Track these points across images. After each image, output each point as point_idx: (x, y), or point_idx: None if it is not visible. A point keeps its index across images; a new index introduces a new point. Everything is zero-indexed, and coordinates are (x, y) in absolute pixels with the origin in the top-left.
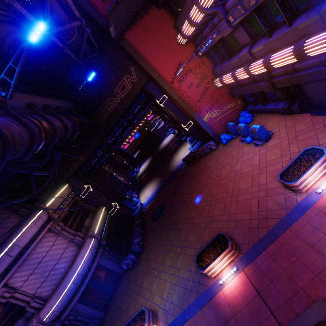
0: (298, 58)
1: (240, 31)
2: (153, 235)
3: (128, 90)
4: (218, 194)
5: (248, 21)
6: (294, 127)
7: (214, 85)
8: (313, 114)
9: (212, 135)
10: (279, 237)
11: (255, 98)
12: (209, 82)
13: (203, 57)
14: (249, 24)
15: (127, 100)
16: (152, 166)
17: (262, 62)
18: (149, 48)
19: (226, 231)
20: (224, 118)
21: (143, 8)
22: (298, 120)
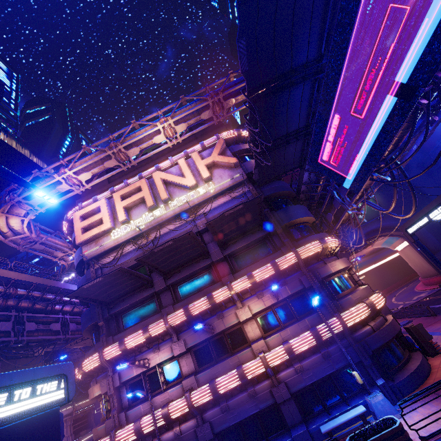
0: None
1: None
2: None
3: None
4: None
5: None
6: None
7: None
8: None
9: None
10: None
11: None
12: None
13: None
14: None
15: None
16: None
17: None
18: None
19: None
20: None
21: None
22: None
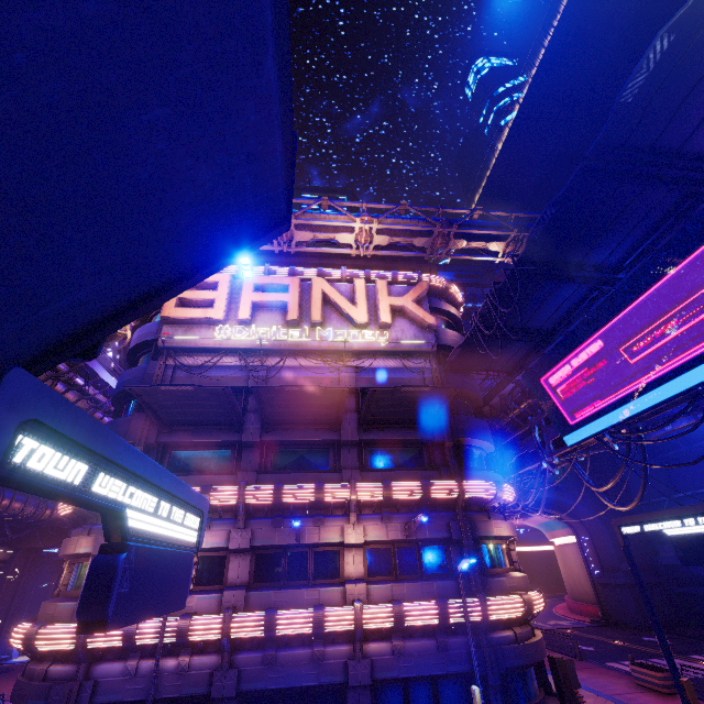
0: None
1: None
2: None
3: None
4: None
5: None
6: None
7: None
8: None
9: None
10: None
11: None
12: None
13: None
14: None
15: None
16: None
17: None
18: None
19: None
20: None
21: None
22: None
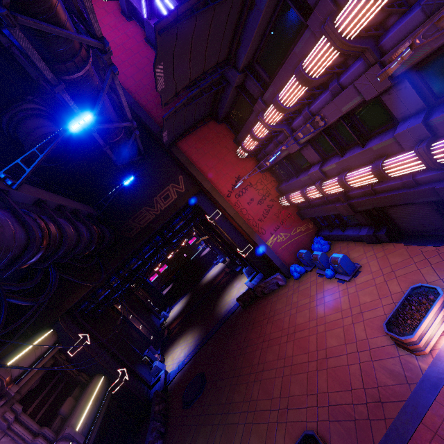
0: (379, 178)
1: (308, 149)
2: (183, 437)
3: (172, 201)
4: (295, 356)
5: (316, 140)
6: (386, 259)
7: (279, 204)
8: (406, 244)
9: (278, 265)
10: (411, 439)
11: (330, 221)
12: (273, 200)
13: (266, 173)
14: (318, 143)
15: (169, 212)
16: (190, 309)
17: (336, 180)
18: (204, 158)
19: (315, 427)
20: (294, 244)
21: (201, 121)
22: (389, 250)
